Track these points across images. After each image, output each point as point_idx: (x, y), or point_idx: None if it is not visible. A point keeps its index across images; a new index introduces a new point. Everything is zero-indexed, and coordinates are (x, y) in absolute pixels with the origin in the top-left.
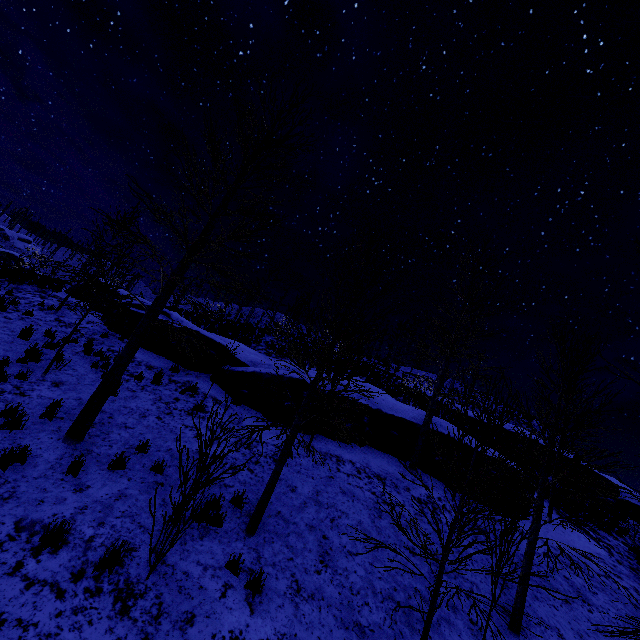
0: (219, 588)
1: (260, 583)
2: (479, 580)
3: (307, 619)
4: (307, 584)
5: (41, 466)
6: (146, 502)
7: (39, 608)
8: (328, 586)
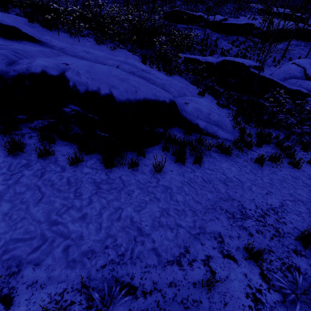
0: None
1: None
2: None
3: None
4: None
5: None
6: None
7: None
8: None
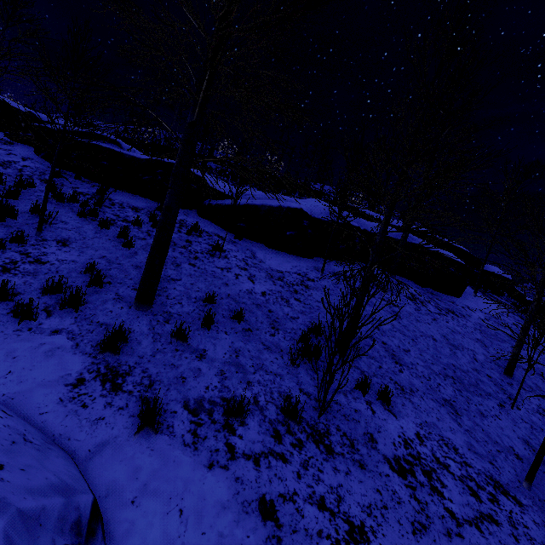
0: (366, 407)
1: (391, 395)
2: (473, 347)
3: (422, 408)
4: (402, 383)
5: (144, 341)
6: (256, 351)
7: (283, 478)
8: (413, 379)
